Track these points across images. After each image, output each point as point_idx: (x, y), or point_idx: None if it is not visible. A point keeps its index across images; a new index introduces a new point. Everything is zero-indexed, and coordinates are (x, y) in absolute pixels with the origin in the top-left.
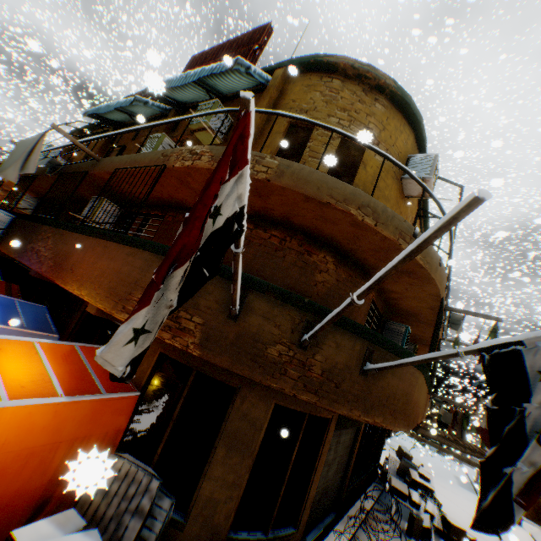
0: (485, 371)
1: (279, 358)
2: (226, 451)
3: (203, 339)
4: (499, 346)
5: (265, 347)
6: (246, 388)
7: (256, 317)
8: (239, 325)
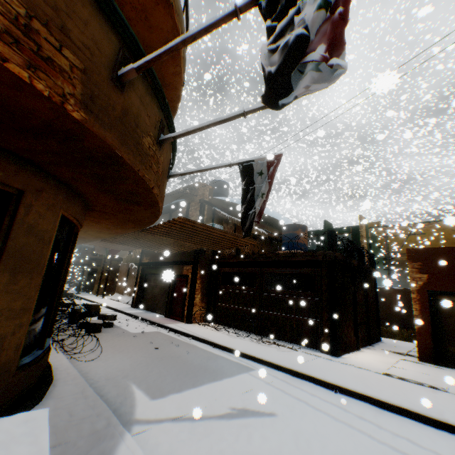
0: (241, 173)
1: (149, 151)
2: (13, 277)
3: (87, 96)
4: (247, 162)
5: (142, 135)
6: (32, 194)
7: (136, 97)
8: (124, 97)
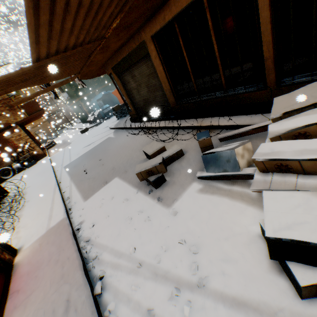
0: None
1: None
2: None
3: None
4: None
5: None
6: None
7: None
8: None
